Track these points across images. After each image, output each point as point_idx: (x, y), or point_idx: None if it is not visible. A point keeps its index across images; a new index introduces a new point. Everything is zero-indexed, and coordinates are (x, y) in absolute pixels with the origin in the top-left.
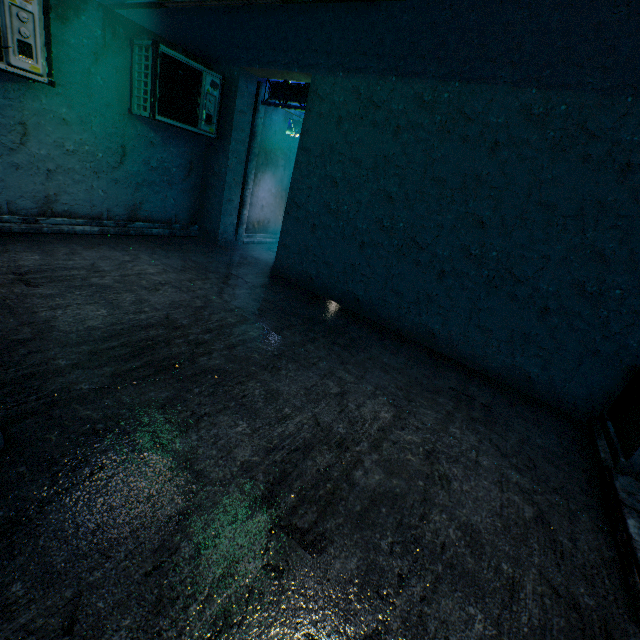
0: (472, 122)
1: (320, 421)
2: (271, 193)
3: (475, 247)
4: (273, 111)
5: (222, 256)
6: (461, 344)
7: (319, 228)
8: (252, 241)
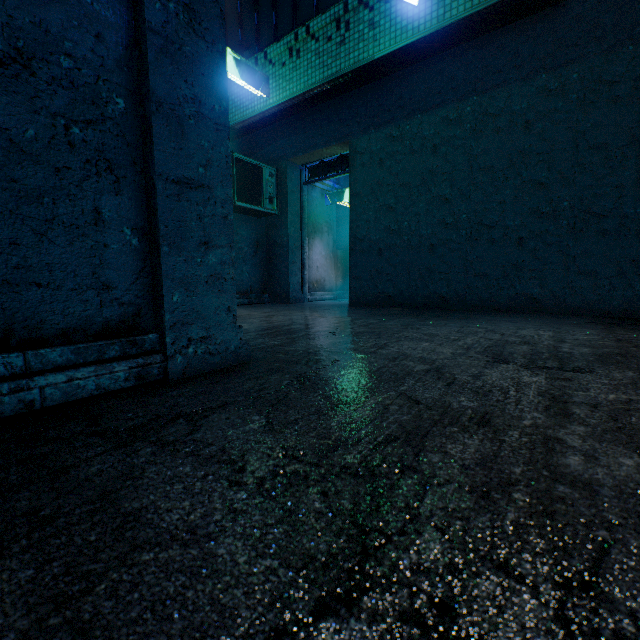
0: (499, 117)
1: (490, 338)
2: (322, 255)
3: (544, 206)
4: (312, 190)
5: (299, 305)
6: (568, 297)
7: (385, 250)
8: (315, 298)
